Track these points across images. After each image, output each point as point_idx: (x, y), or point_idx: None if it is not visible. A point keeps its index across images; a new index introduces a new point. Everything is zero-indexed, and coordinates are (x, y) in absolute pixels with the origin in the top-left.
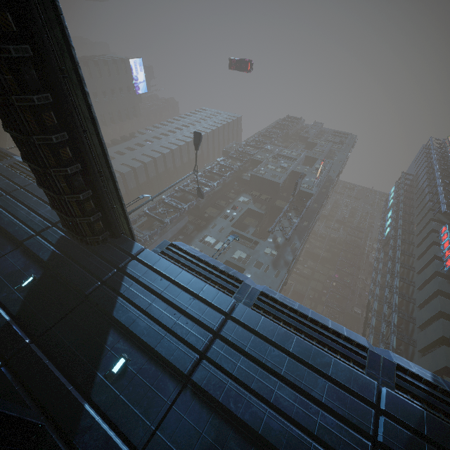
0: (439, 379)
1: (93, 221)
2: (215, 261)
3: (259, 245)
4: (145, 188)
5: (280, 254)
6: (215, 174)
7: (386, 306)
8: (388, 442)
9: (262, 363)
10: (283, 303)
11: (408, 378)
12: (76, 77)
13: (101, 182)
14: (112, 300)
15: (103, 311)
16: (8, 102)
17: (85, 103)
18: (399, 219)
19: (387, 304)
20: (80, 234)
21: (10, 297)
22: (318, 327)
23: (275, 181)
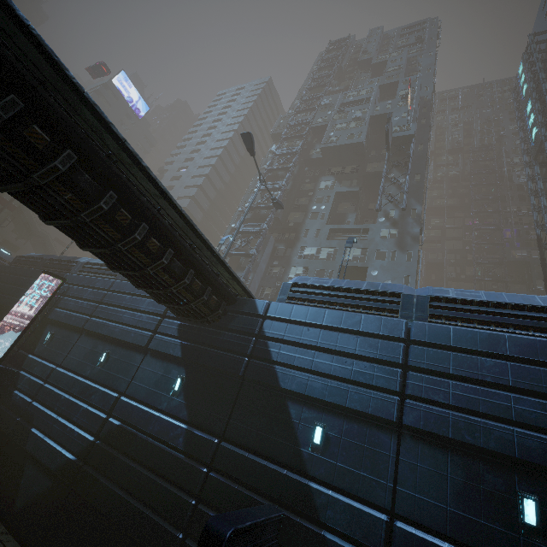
0: None
1: (207, 299)
2: (352, 282)
3: (370, 232)
4: (206, 224)
5: (402, 232)
6: (278, 171)
7: None
8: None
9: (479, 380)
10: (466, 300)
11: None
12: (127, 156)
13: (197, 255)
14: (271, 372)
15: (268, 386)
16: (79, 222)
17: (147, 179)
18: None
19: None
20: (199, 317)
21: (172, 405)
22: (526, 312)
23: (355, 143)
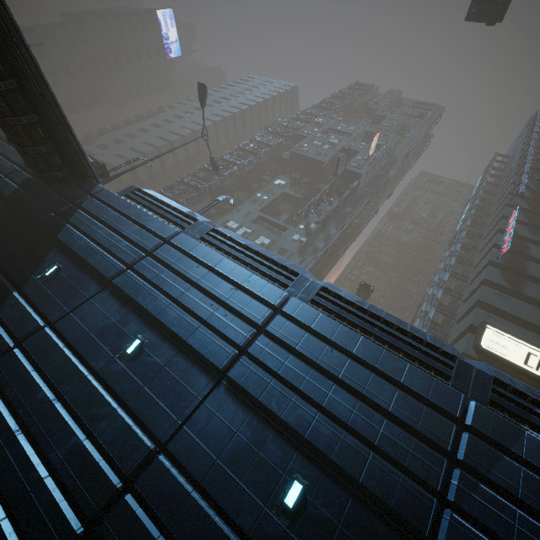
0: (367, 303)
1: (47, 154)
2: (181, 206)
3: (287, 231)
4: (174, 173)
5: (309, 241)
6: (248, 152)
7: (430, 303)
8: (271, 330)
9: (183, 274)
10: (231, 238)
11: (328, 296)
12: None
13: (46, 107)
14: (60, 226)
15: (50, 235)
16: None
17: (1, 3)
18: (472, 208)
19: (430, 301)
20: (38, 170)
21: None
22: (258, 257)
23: (318, 160)
